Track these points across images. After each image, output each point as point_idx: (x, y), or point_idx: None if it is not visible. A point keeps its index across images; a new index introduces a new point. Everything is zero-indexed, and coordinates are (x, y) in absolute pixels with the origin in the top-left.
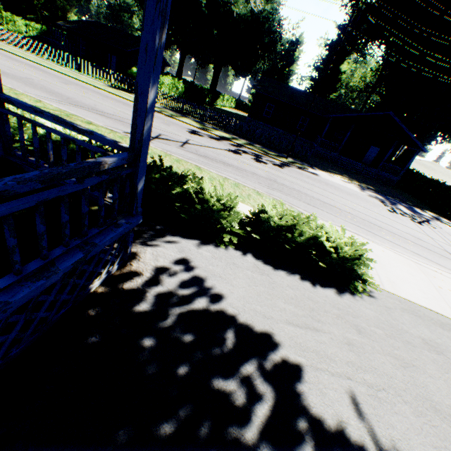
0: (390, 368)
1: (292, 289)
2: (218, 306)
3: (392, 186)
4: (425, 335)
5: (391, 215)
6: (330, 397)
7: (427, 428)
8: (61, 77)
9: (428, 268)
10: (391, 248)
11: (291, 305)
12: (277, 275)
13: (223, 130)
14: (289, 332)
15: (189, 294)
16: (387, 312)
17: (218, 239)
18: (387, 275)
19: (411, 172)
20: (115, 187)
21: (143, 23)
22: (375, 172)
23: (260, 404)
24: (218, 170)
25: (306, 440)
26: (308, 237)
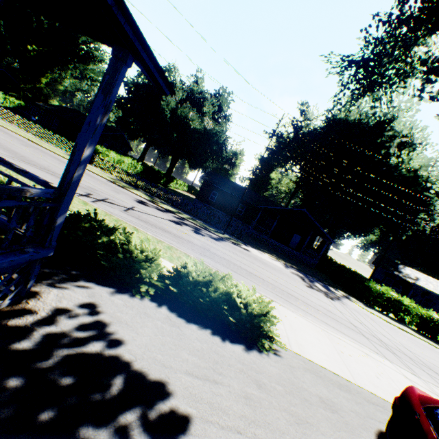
0: (284, 424)
1: (201, 341)
2: (114, 351)
3: (313, 268)
4: (323, 393)
5: (308, 289)
6: None
7: None
8: (23, 140)
9: (334, 335)
10: (303, 315)
11: (195, 356)
12: (189, 328)
13: (171, 205)
14: (187, 382)
15: (85, 336)
16: (290, 370)
17: (135, 289)
18: (296, 338)
19: (326, 257)
20: (33, 216)
21: (91, 109)
22: (299, 255)
23: None
24: (155, 233)
25: None
26: (221, 292)
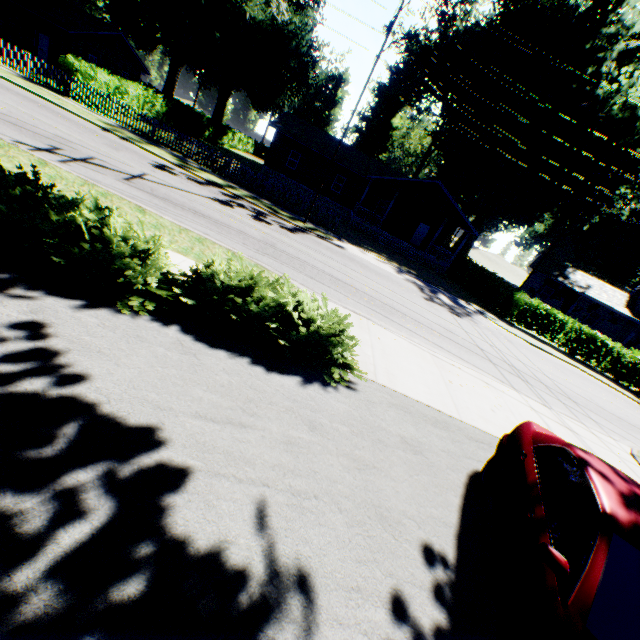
0: (339, 472)
1: (230, 374)
2: (70, 390)
3: (441, 274)
4: (408, 433)
5: (426, 303)
6: (222, 510)
7: (359, 540)
8: None
9: (447, 361)
10: (408, 337)
11: (216, 394)
12: (213, 356)
13: (218, 174)
14: (194, 428)
15: (16, 371)
16: (367, 407)
17: (122, 302)
18: (388, 366)
19: (464, 259)
20: None
21: None
22: (423, 255)
23: (77, 526)
24: (180, 218)
25: (144, 571)
26: (267, 304)
